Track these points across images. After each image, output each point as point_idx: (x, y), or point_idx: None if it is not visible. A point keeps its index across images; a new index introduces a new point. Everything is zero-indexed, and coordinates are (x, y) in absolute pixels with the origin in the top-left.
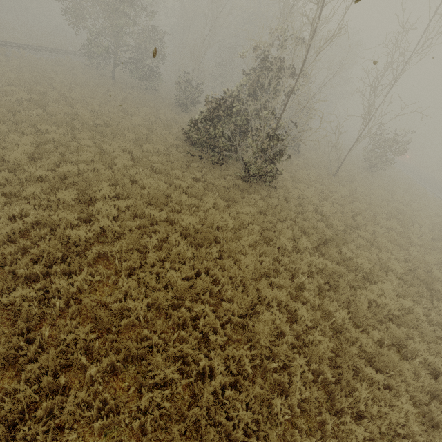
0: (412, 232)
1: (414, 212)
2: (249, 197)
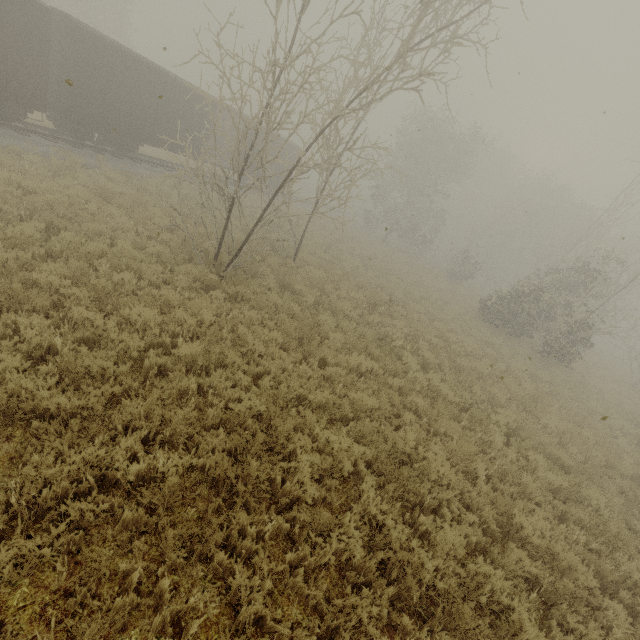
0: None
1: None
2: (550, 369)
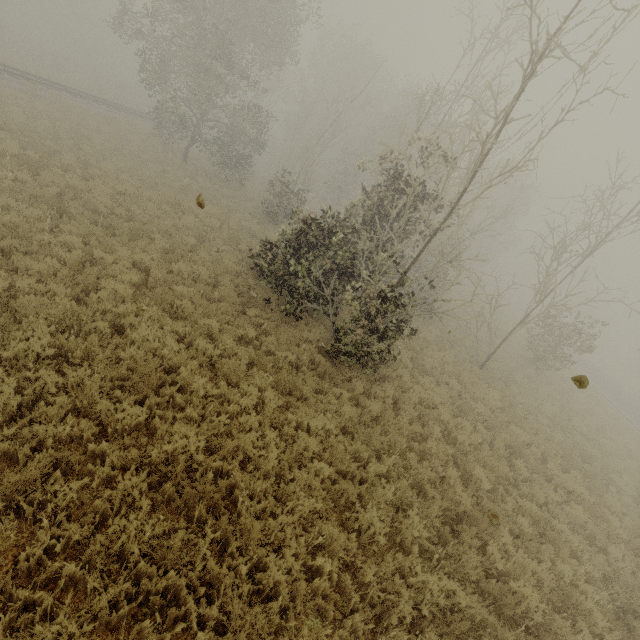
0: (608, 504)
1: (606, 458)
2: (331, 393)
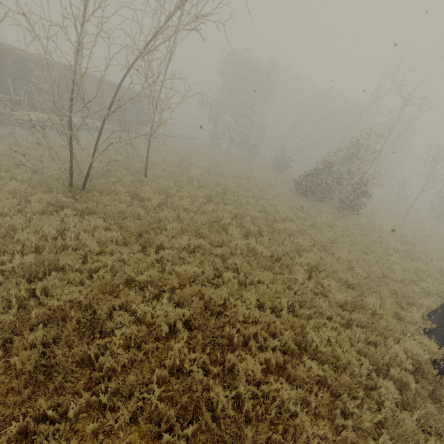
0: None
1: None
2: (345, 218)
